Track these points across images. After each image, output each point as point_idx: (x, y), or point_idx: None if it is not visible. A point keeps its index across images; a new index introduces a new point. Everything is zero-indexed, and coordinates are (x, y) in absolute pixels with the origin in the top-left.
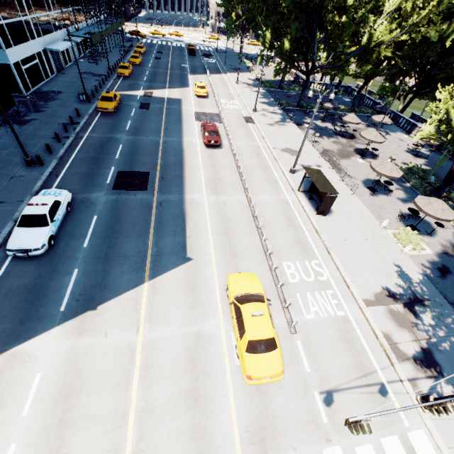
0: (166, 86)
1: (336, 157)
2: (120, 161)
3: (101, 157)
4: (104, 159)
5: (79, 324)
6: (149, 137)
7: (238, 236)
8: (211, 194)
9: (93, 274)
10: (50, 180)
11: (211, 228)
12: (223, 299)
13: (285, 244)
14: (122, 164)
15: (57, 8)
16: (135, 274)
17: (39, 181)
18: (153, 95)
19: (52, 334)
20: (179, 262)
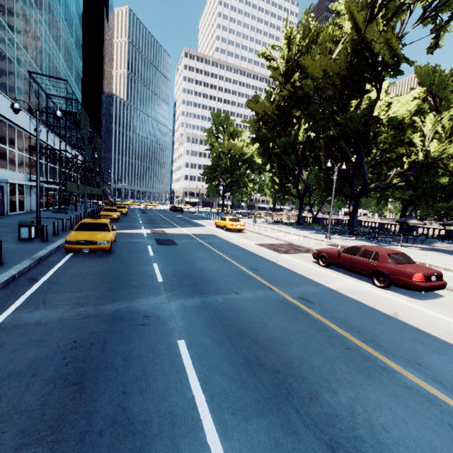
0: (176, 226)
1: None
2: None
3: None
4: None
5: None
6: (242, 291)
7: None
8: None
9: None
10: None
11: None
12: None
13: None
14: None
15: (25, 152)
16: None
17: None
18: (167, 232)
19: None
20: None
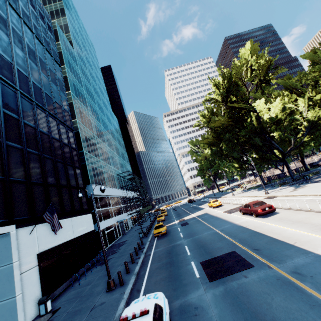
0: (190, 214)
1: None
2: (195, 254)
3: (174, 259)
4: (178, 259)
5: None
6: (204, 233)
7: None
8: None
9: None
10: (132, 298)
11: None
12: None
13: None
14: (198, 256)
15: (123, 204)
16: None
17: (121, 301)
18: (185, 219)
19: None
20: None
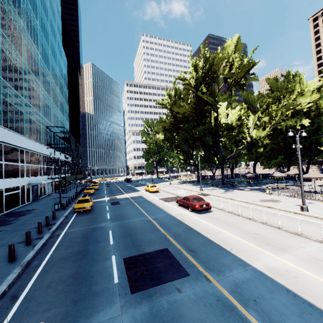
0: (124, 193)
1: (305, 197)
2: (119, 245)
3: (90, 247)
4: (95, 249)
5: None
6: (135, 218)
7: None
8: (278, 252)
9: None
10: None
11: None
12: None
13: None
14: (123, 248)
15: (45, 165)
16: None
17: None
18: (118, 197)
19: None
20: None
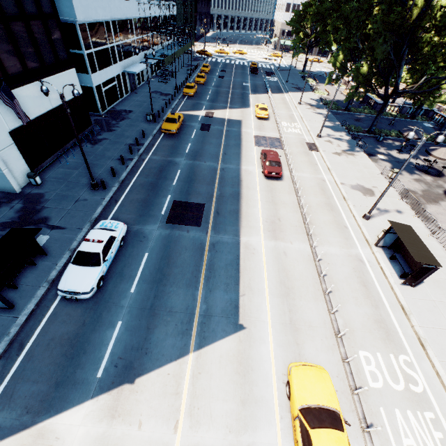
0: (227, 106)
1: (421, 201)
2: (177, 189)
3: (159, 182)
4: (162, 185)
5: (114, 401)
6: (207, 162)
7: (301, 302)
8: (269, 239)
9: (135, 331)
10: (109, 206)
11: (268, 286)
12: (280, 397)
13: (361, 322)
14: (178, 192)
15: (139, 35)
16: (180, 338)
17: (99, 206)
18: (214, 115)
19: (84, 410)
20: (230, 330)
